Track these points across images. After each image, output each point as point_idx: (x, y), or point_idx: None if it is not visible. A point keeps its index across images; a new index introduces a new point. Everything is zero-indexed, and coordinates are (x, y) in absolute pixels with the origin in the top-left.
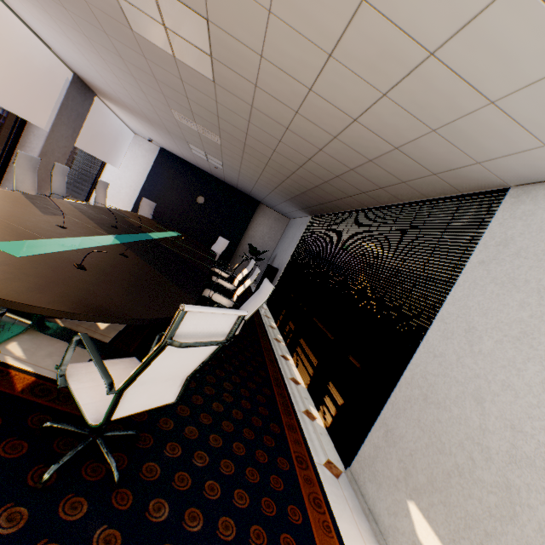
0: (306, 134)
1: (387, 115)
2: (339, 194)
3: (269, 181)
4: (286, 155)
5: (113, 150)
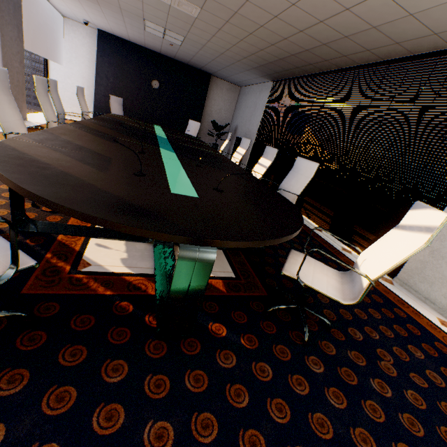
0: None
1: None
2: (331, 55)
3: (241, 52)
4: (289, 20)
5: (48, 43)
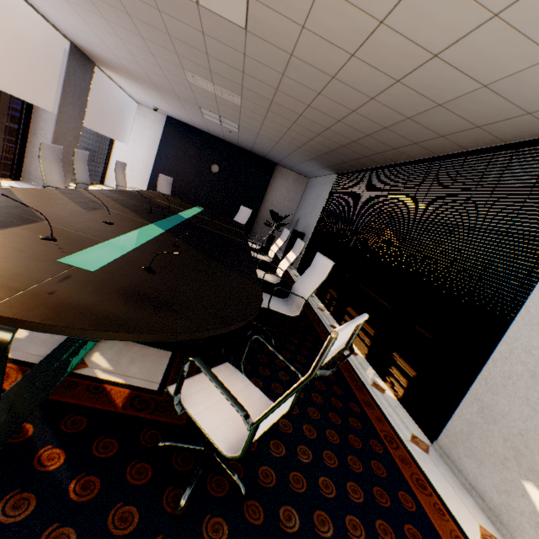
0: (358, 81)
1: (487, 43)
2: (381, 148)
3: (293, 141)
4: (323, 109)
5: (119, 125)
